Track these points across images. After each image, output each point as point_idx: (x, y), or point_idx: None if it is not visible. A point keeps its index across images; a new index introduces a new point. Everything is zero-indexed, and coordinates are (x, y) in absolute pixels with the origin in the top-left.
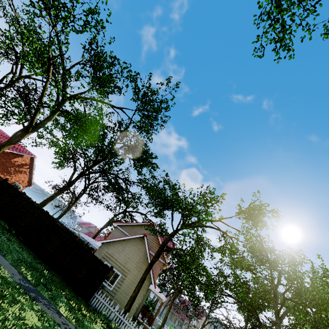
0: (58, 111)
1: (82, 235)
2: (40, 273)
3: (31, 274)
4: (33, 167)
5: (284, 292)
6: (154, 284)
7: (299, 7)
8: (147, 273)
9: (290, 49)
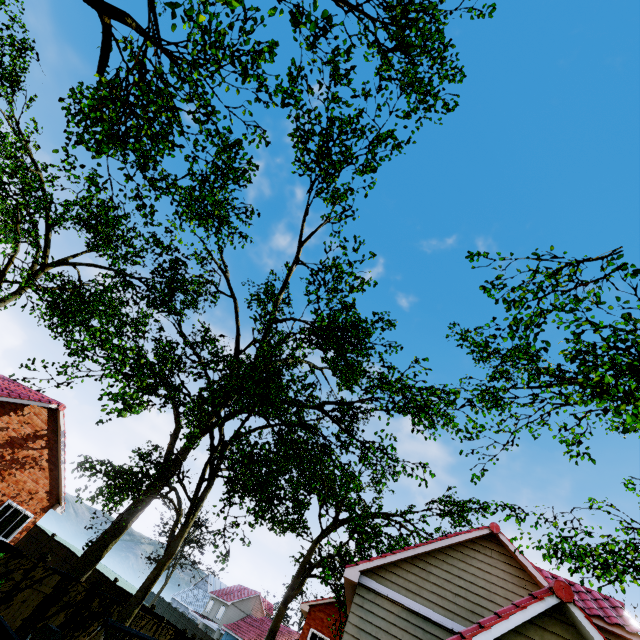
0: None
1: None
2: None
3: None
4: (60, 442)
5: None
6: None
7: None
8: None
9: None
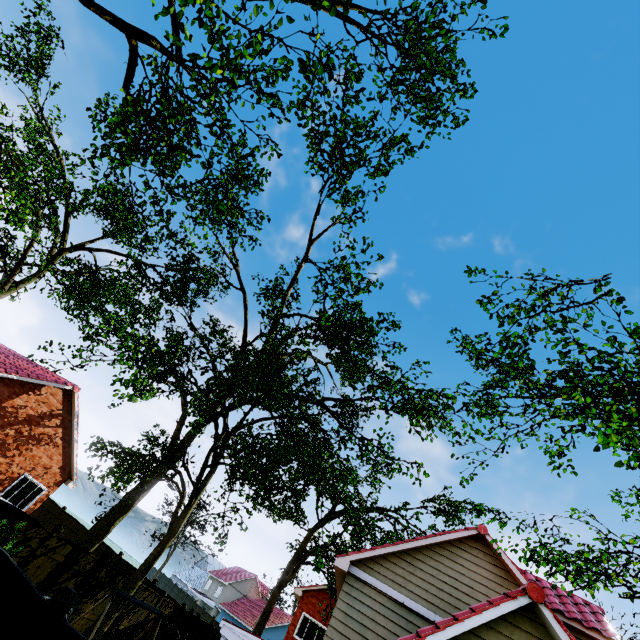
0: None
1: (229, 633)
2: None
3: None
4: (73, 422)
5: None
6: None
7: None
8: None
9: None
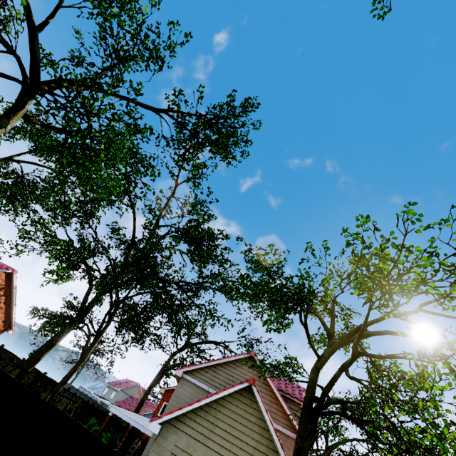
0: (23, 110)
1: (114, 410)
2: None
3: None
4: (13, 292)
5: None
6: None
7: None
8: None
9: None
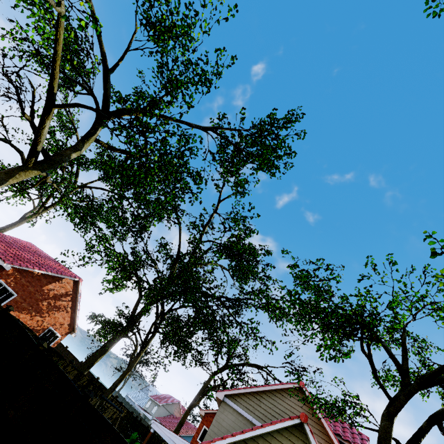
0: (95, 135)
1: (156, 427)
2: None
3: None
4: (78, 299)
5: None
6: None
7: None
8: None
9: None
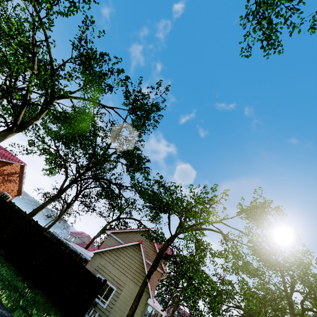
0: (46, 111)
1: (73, 245)
2: (20, 294)
3: (7, 295)
4: (23, 176)
5: (302, 301)
6: (153, 298)
7: (286, 2)
8: (145, 285)
9: (278, 45)
